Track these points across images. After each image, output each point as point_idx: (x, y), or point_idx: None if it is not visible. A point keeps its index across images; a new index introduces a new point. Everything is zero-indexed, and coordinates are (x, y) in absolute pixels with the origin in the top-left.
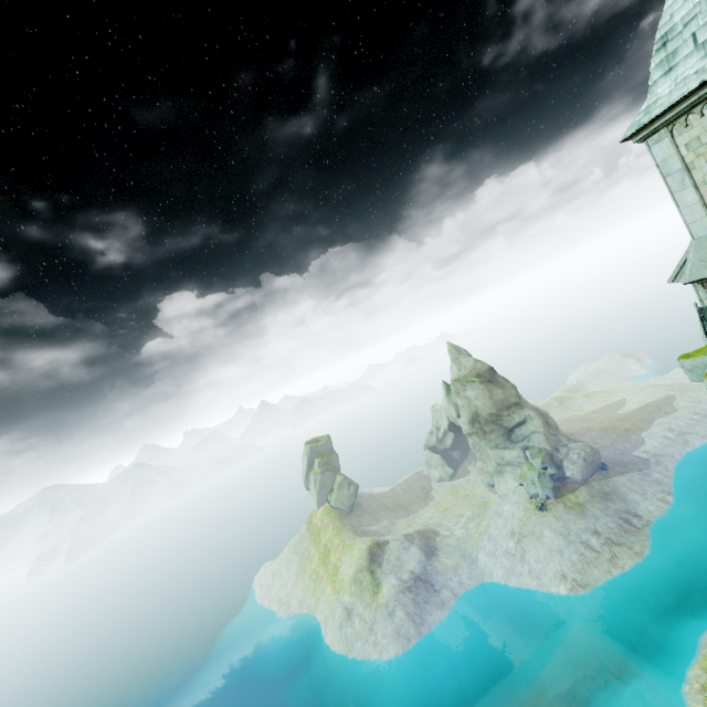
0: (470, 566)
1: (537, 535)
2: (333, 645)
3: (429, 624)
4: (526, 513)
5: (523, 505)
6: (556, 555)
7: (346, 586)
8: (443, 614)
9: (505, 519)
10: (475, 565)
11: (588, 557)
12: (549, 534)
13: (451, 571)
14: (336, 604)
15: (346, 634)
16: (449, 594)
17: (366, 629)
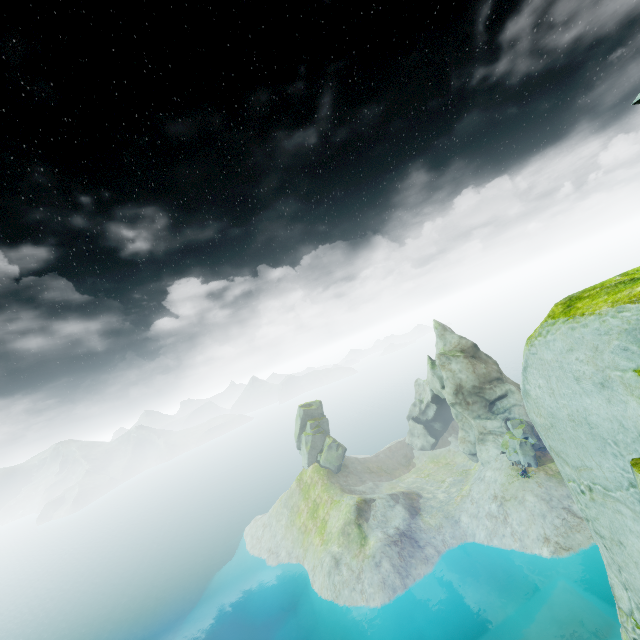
0: (452, 526)
1: (519, 499)
2: (320, 592)
3: (413, 577)
4: (508, 478)
5: (505, 471)
6: (538, 518)
7: (334, 537)
8: (427, 569)
9: (487, 484)
10: (458, 525)
11: (570, 522)
12: (531, 498)
13: (434, 530)
14: (324, 554)
15: (334, 582)
16: (432, 551)
17: (353, 577)
